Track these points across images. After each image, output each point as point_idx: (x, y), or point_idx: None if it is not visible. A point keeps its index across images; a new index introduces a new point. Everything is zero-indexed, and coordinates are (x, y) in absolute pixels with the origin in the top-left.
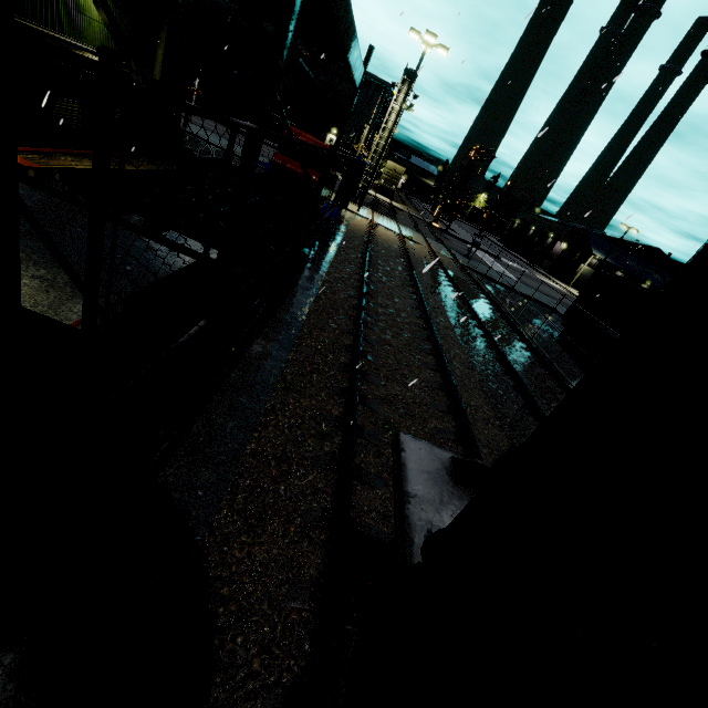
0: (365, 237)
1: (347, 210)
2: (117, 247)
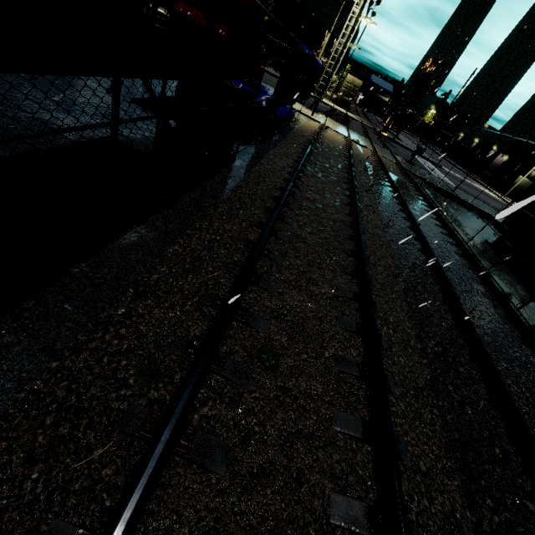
0: (312, 136)
1: (302, 114)
2: (17, 118)
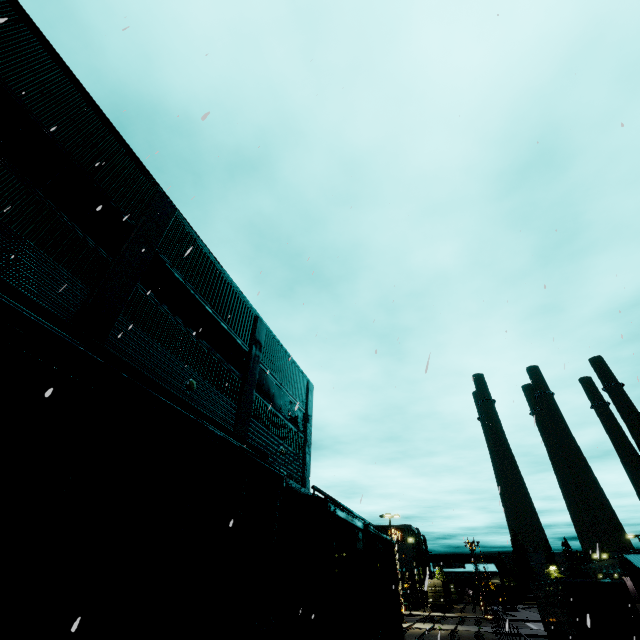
0: None
1: None
2: None
